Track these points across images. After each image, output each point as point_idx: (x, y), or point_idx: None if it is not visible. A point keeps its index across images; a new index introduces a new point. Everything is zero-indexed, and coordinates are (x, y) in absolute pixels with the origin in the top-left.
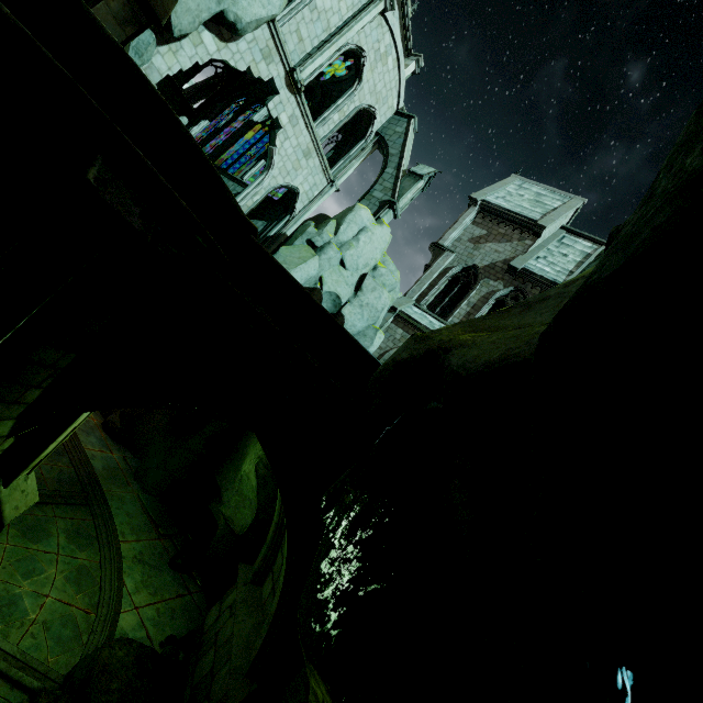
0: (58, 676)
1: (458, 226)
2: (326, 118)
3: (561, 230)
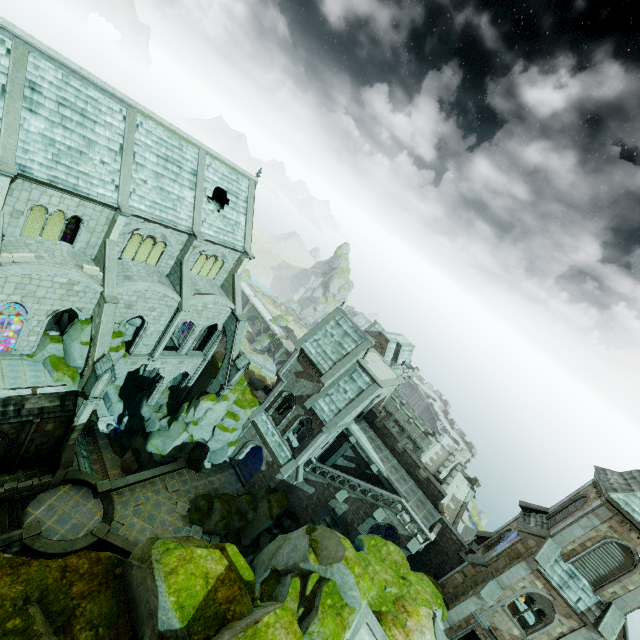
0: None
1: (288, 364)
2: (184, 346)
3: (356, 363)
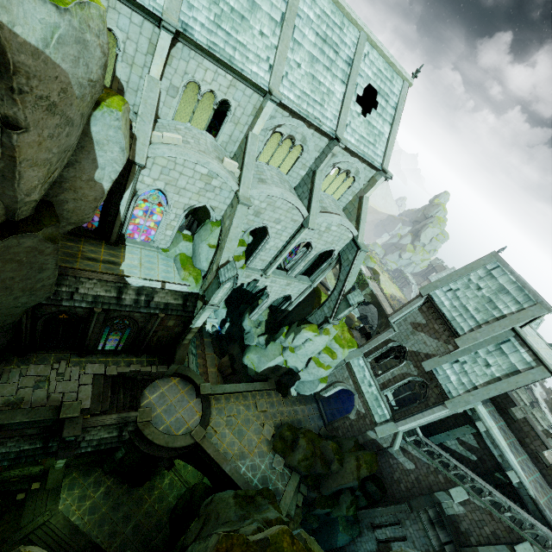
0: (192, 485)
1: (404, 311)
2: (295, 268)
3: (510, 331)
